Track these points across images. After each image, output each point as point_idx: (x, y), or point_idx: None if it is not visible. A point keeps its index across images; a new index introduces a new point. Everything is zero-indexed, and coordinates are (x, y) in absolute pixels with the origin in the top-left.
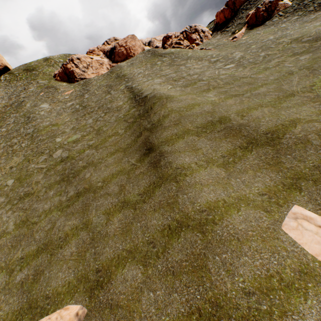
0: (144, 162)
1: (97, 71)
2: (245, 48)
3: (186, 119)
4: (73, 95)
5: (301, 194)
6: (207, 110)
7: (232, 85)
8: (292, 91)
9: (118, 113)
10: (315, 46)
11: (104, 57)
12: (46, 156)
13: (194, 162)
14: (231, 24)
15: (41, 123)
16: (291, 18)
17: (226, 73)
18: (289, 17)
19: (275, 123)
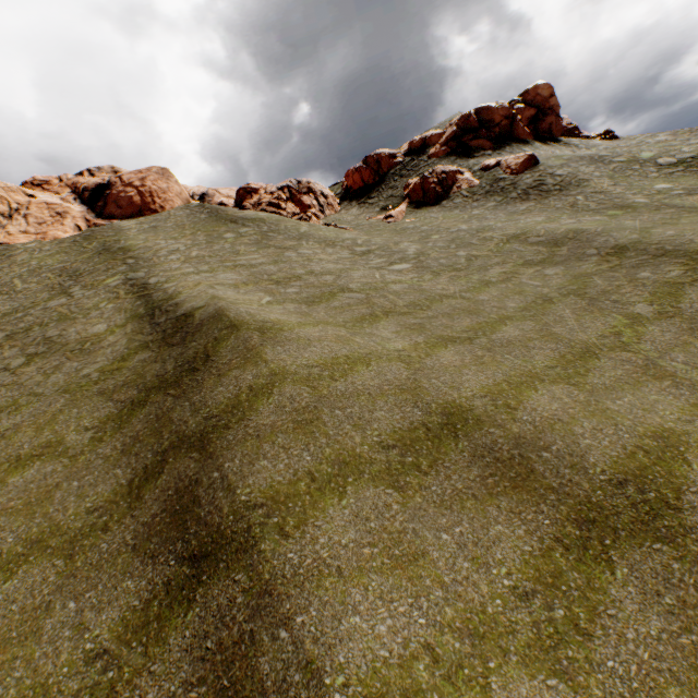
0: (164, 642)
1: (42, 230)
2: (419, 238)
3: (338, 410)
4: None
5: None
6: (398, 381)
7: (430, 311)
8: (584, 343)
9: (81, 359)
10: (560, 253)
11: (72, 201)
12: None
13: (422, 648)
14: (377, 194)
15: None
16: (485, 203)
17: (401, 280)
18: (482, 202)
19: (619, 443)
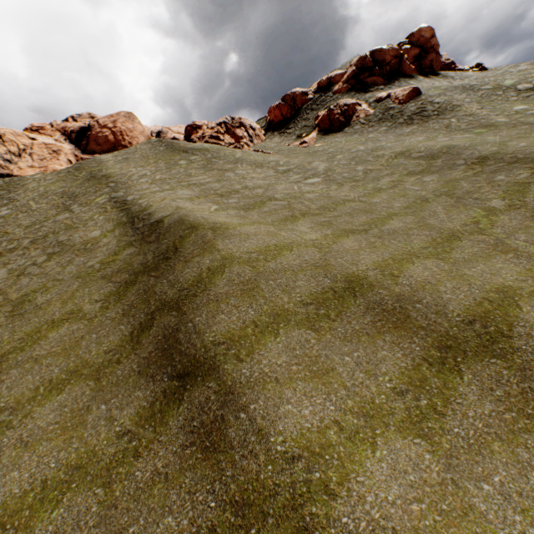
0: (166, 424)
1: (44, 164)
2: (327, 158)
3: (271, 281)
4: None
5: None
6: (313, 260)
7: (335, 211)
8: (450, 230)
9: (86, 255)
10: (436, 165)
11: (63, 141)
12: None
13: (332, 423)
14: (293, 125)
15: None
16: (378, 128)
17: (313, 190)
18: (376, 127)
19: (471, 296)
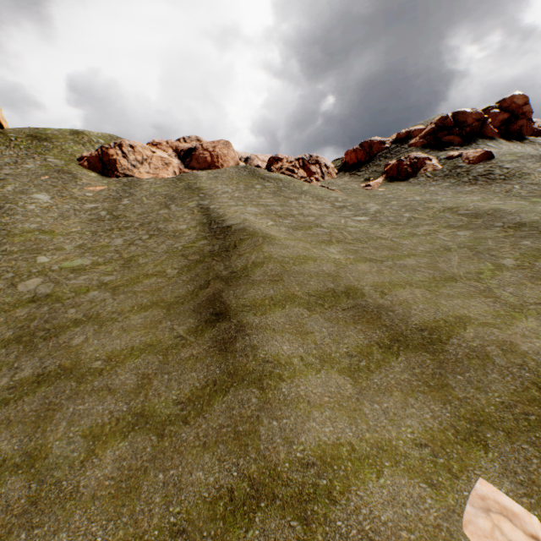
0: (203, 336)
1: (156, 172)
2: (382, 202)
3: (292, 276)
4: (102, 193)
5: (488, 456)
6: (328, 271)
7: (365, 244)
8: (453, 274)
9: (174, 240)
10: (475, 223)
11: (173, 157)
12: (4, 283)
13: (298, 356)
14: (364, 169)
15: (22, 223)
16: (441, 183)
17: (356, 226)
18: (439, 182)
19: (433, 316)
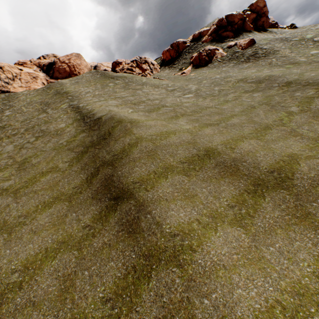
0: (108, 221)
1: (28, 85)
2: (197, 82)
3: (164, 150)
4: None
5: None
6: (187, 140)
7: (201, 113)
8: (266, 124)
9: (57, 137)
10: (261, 86)
11: (39, 71)
12: None
13: (195, 220)
14: (177, 62)
15: None
16: (228, 64)
17: (188, 101)
18: (227, 64)
19: (273, 159)
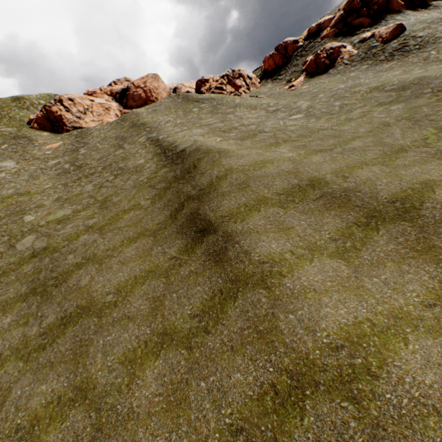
0: (194, 253)
1: (100, 119)
2: (310, 97)
3: (257, 181)
4: (60, 149)
5: None
6: (287, 169)
7: (310, 138)
8: (401, 145)
9: (137, 175)
10: (404, 95)
11: (111, 101)
12: (3, 247)
13: (288, 251)
14: (284, 72)
15: None
16: (359, 67)
17: (295, 124)
18: (357, 66)
19: (399, 187)
